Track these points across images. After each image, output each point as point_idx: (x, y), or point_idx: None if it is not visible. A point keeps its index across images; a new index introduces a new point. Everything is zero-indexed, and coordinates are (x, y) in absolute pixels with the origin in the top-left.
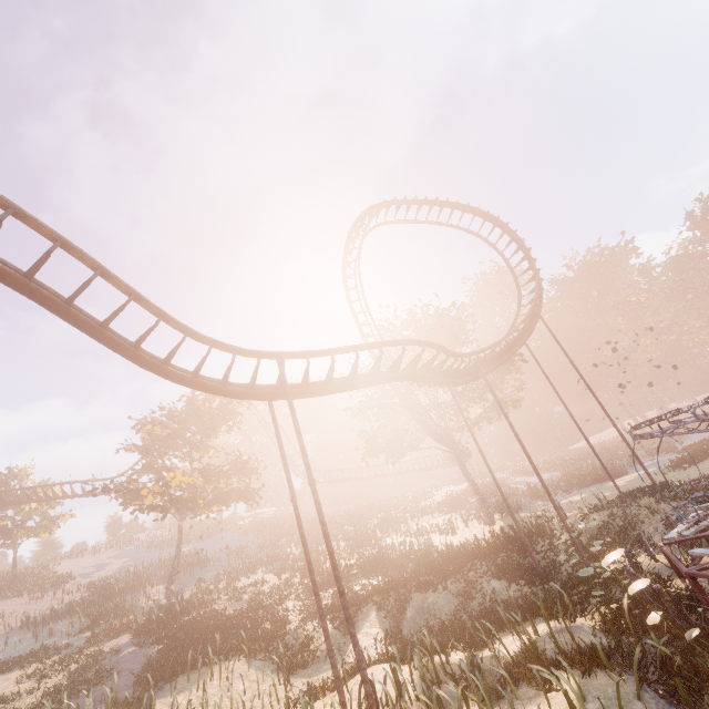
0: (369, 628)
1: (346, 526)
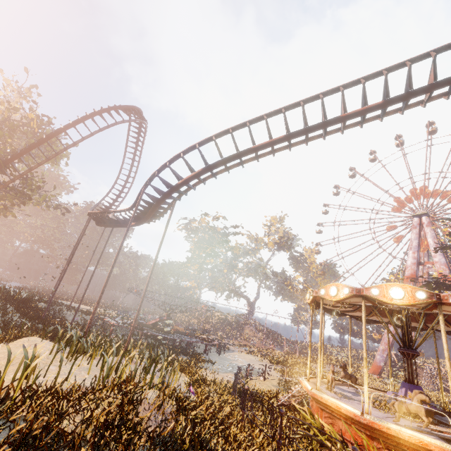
0: None
1: None
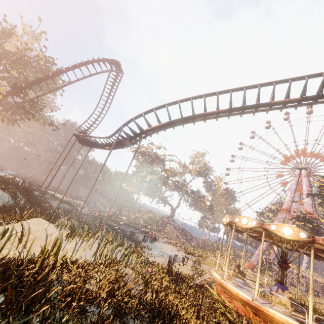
0: None
1: None
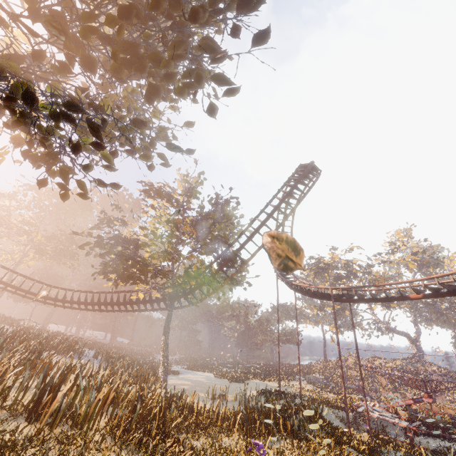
0: None
1: None
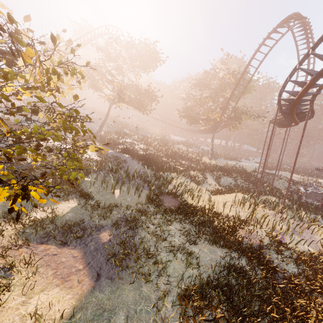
0: (210, 179)
1: (143, 133)
